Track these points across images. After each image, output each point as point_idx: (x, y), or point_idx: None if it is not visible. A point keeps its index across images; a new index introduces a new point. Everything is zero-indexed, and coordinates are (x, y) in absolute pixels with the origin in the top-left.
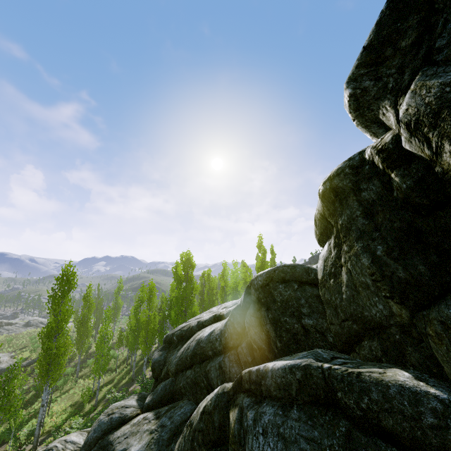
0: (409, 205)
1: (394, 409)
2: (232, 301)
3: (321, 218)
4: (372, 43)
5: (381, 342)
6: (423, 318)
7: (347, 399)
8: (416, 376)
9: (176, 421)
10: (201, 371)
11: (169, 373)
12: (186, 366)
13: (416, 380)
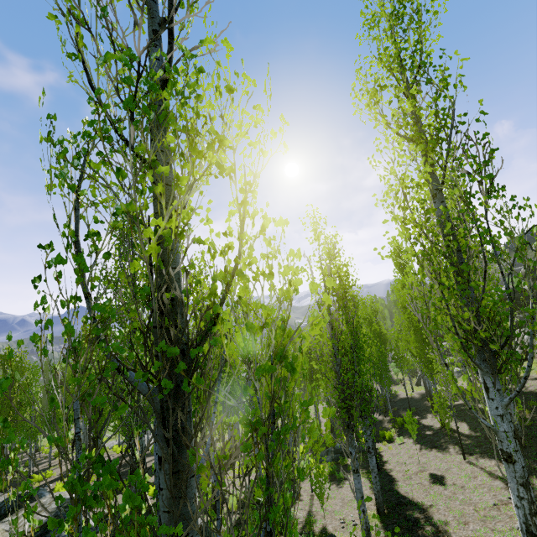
0: None
1: None
2: None
3: (524, 273)
4: None
5: None
6: None
7: None
8: None
9: None
10: None
11: None
12: None
13: None
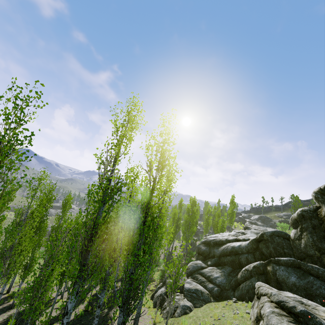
0: (324, 231)
1: (314, 270)
2: (232, 232)
3: (295, 219)
4: (322, 190)
5: (311, 259)
6: (323, 256)
7: (303, 267)
8: (319, 267)
9: (228, 271)
10: (236, 257)
11: (215, 256)
12: (226, 255)
13: (319, 267)
